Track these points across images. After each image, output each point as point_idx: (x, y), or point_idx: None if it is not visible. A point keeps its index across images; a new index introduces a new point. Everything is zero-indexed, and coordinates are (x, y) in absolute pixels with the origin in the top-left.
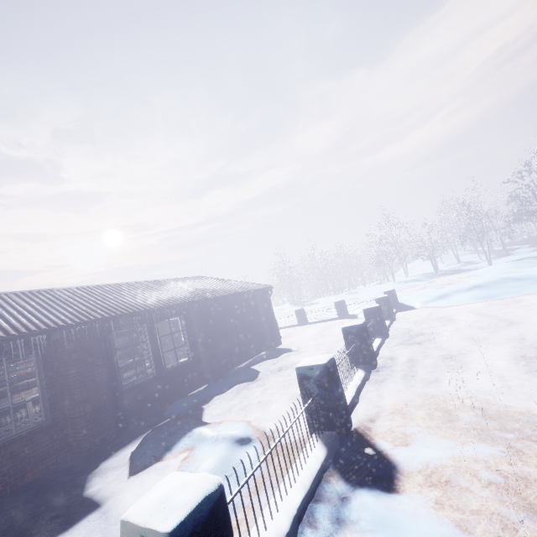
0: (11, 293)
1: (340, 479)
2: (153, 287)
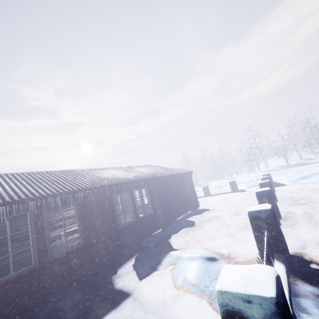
0: (56, 171)
1: (304, 283)
2: (127, 170)
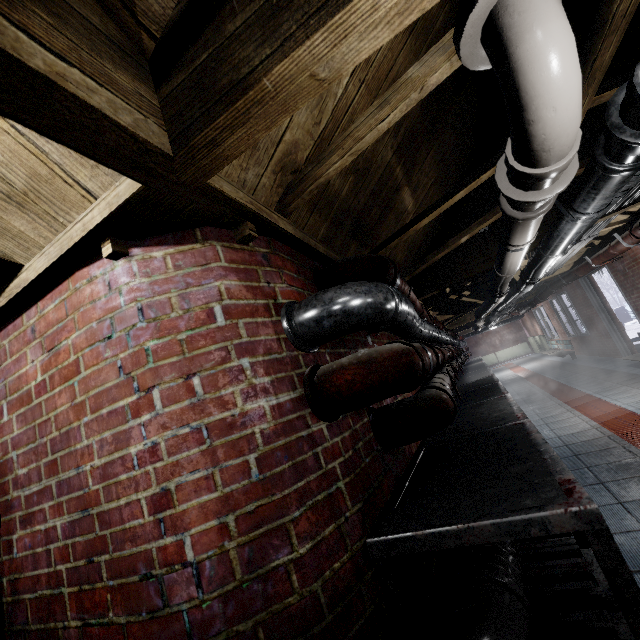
0: None
1: None
2: None
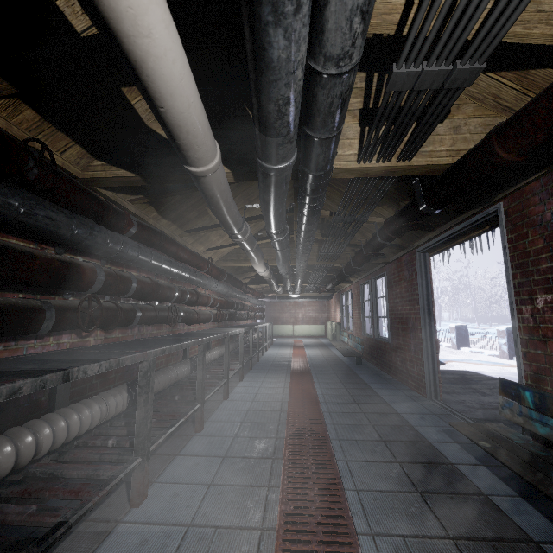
0: None
1: None
2: None
